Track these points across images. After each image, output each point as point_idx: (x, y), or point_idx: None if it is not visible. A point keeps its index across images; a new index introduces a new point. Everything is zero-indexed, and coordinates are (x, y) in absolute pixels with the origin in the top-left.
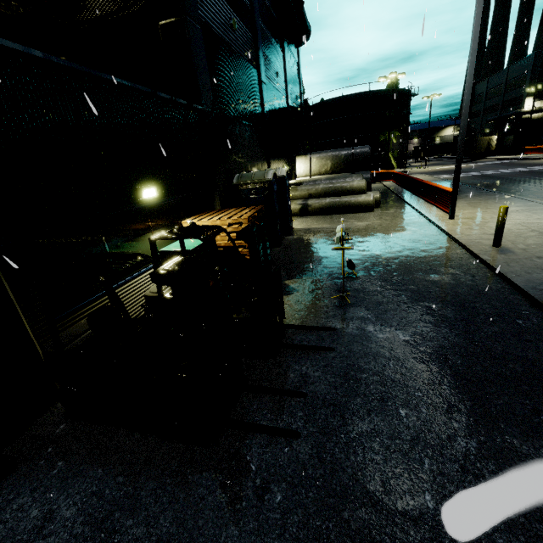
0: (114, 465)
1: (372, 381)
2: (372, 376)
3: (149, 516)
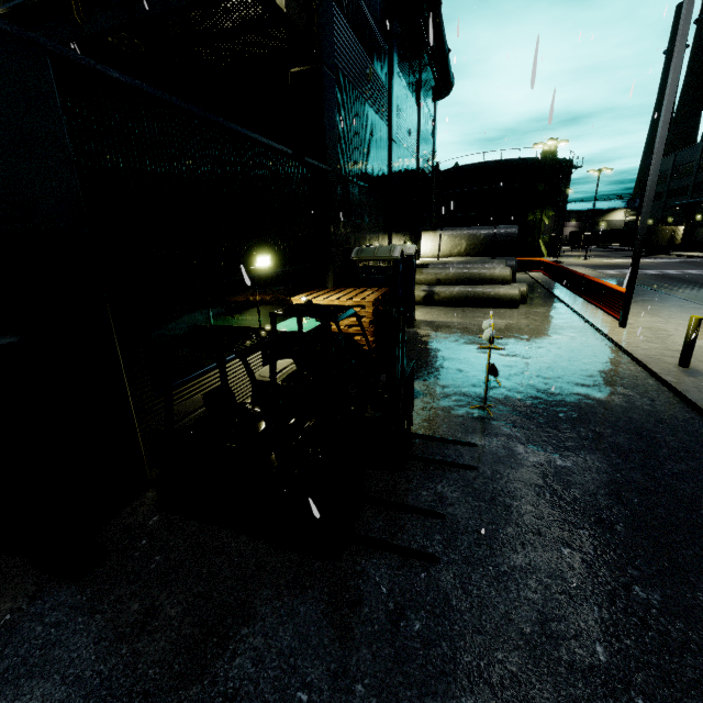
0: (220, 567)
1: (524, 510)
2: (524, 504)
3: (266, 626)
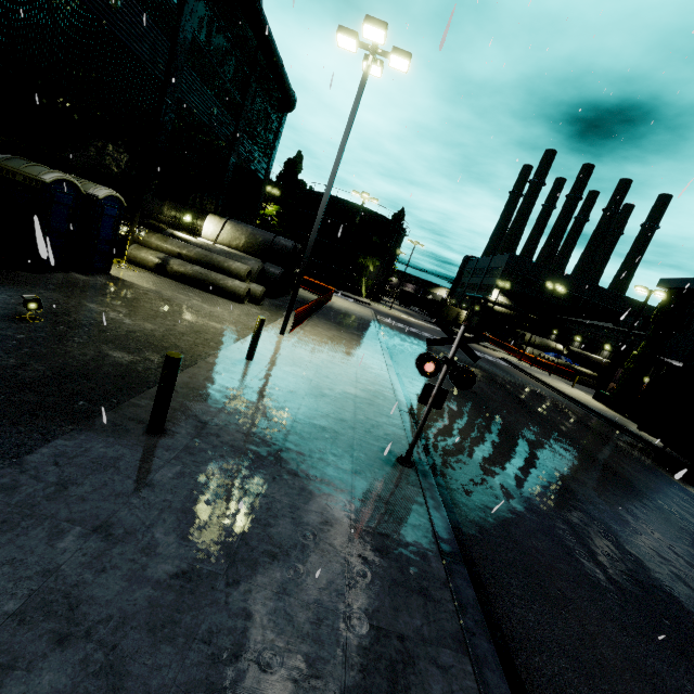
0: None
1: None
2: None
3: None
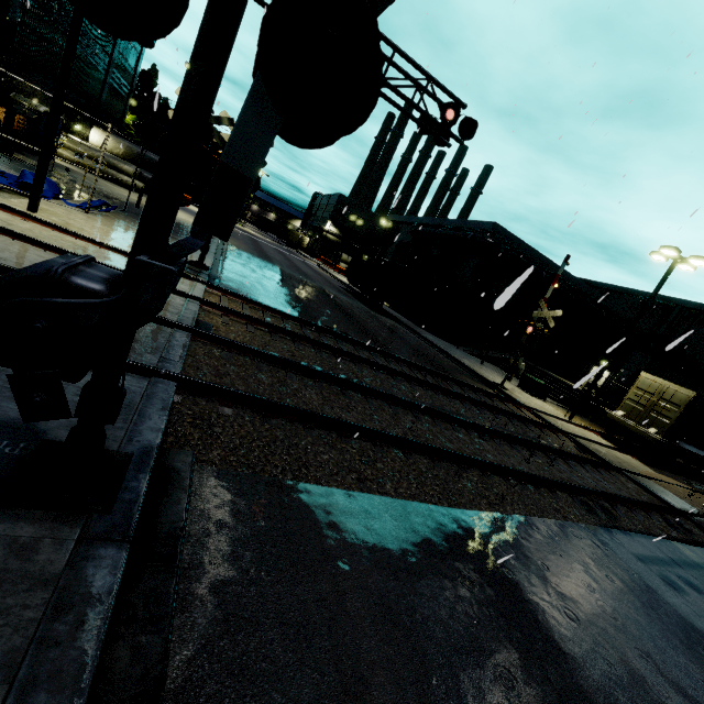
0: None
1: None
2: None
3: None
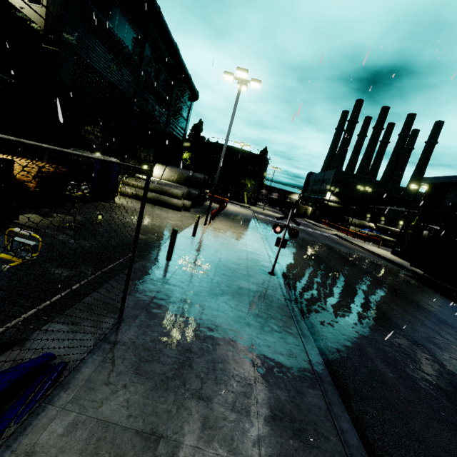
0: None
1: None
2: None
3: None
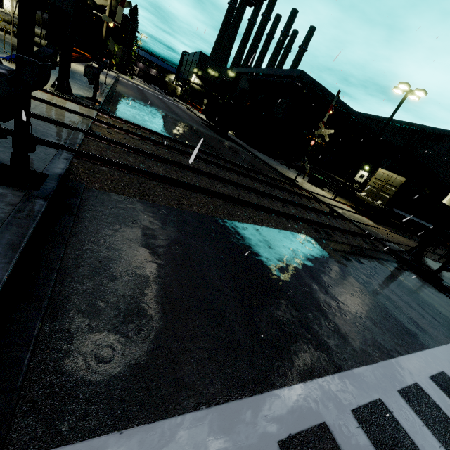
0: None
1: None
2: None
3: None
